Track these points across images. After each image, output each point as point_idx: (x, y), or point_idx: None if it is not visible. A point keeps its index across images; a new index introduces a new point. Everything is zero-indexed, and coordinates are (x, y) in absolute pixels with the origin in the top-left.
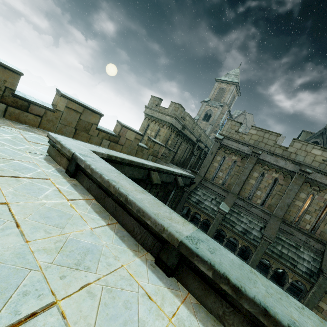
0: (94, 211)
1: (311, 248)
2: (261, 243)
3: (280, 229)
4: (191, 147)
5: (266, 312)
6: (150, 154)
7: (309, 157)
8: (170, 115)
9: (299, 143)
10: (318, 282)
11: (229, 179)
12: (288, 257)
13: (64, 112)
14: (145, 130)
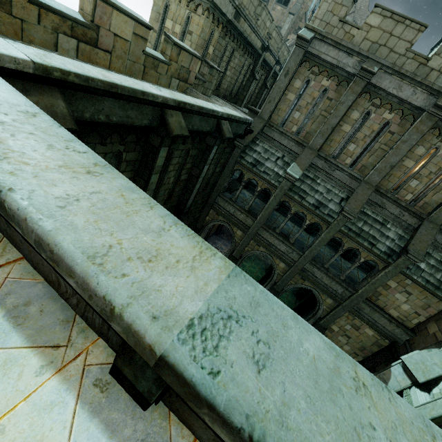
0: None
1: (402, 224)
2: (338, 219)
3: (368, 201)
4: (252, 64)
5: None
6: (173, 76)
7: None
8: None
9: None
10: (396, 263)
11: (310, 123)
12: (368, 235)
13: None
14: (162, 19)
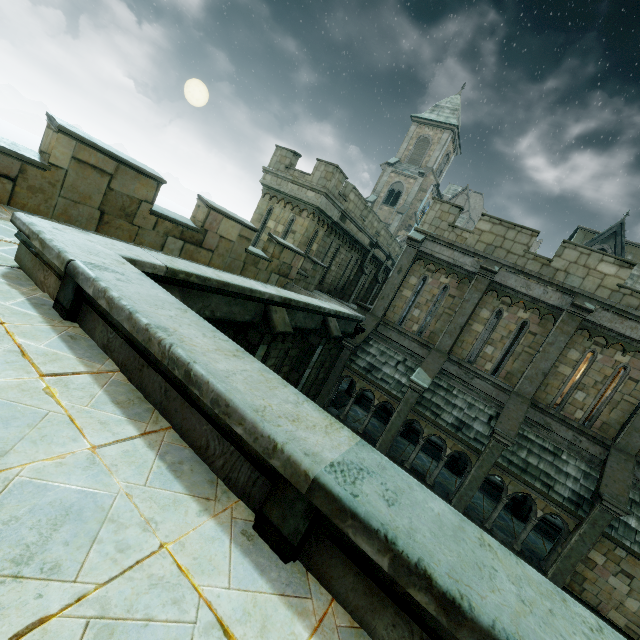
0: (111, 401)
1: (583, 454)
2: (490, 446)
3: (527, 419)
4: (360, 259)
5: None
6: (273, 271)
7: (592, 279)
8: (317, 188)
9: (575, 251)
10: (591, 517)
11: (433, 322)
12: (538, 471)
13: (69, 170)
14: (265, 220)
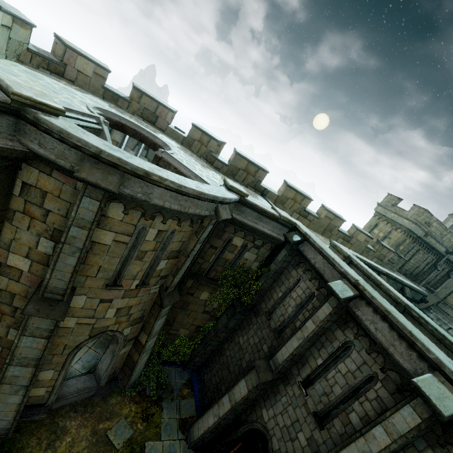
0: None
1: None
2: None
3: None
4: (435, 259)
5: (436, 329)
6: (375, 257)
7: None
8: (410, 219)
9: None
10: None
11: None
12: None
13: (322, 218)
14: (372, 228)
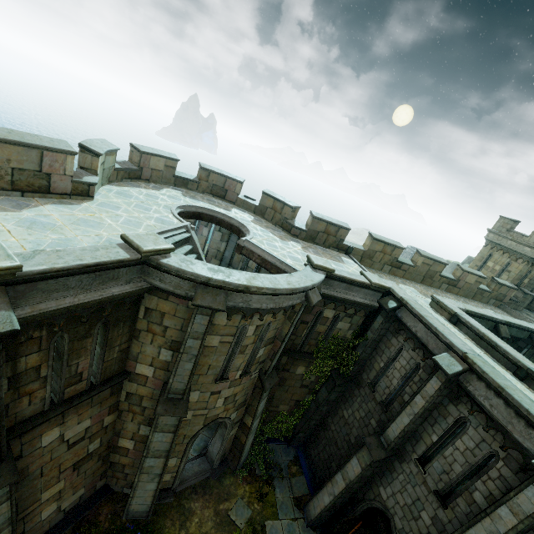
0: (475, 345)
1: None
2: None
3: None
4: None
5: None
6: (492, 297)
7: None
8: (532, 246)
9: None
10: None
11: None
12: None
13: (419, 266)
14: (485, 260)
